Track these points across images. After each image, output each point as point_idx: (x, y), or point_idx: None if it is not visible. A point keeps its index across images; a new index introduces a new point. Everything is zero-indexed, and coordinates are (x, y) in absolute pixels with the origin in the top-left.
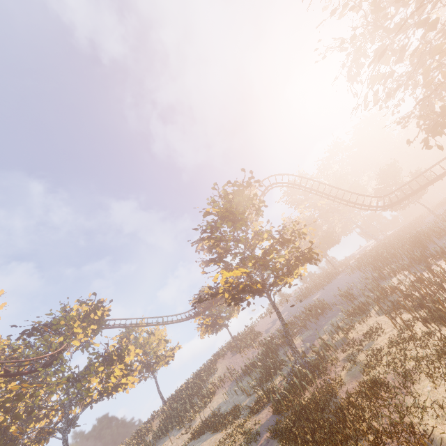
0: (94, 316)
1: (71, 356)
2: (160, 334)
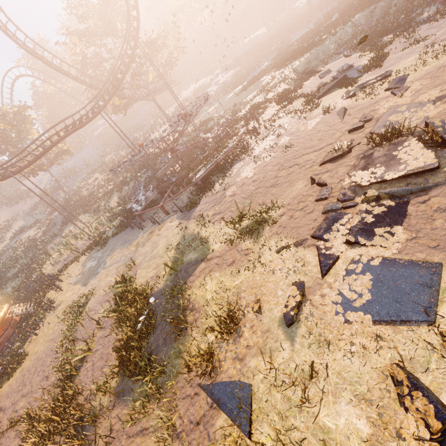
0: None
1: None
2: None
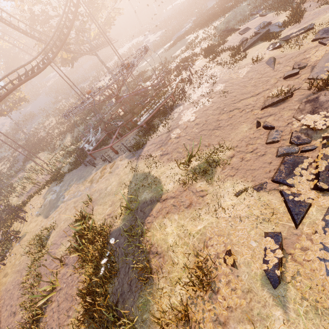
0: None
1: None
2: None
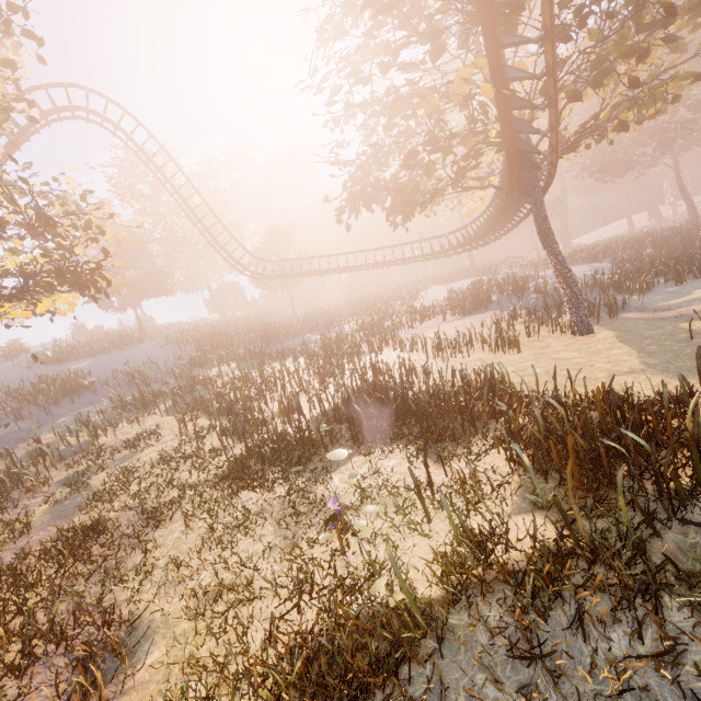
0: None
1: None
2: None
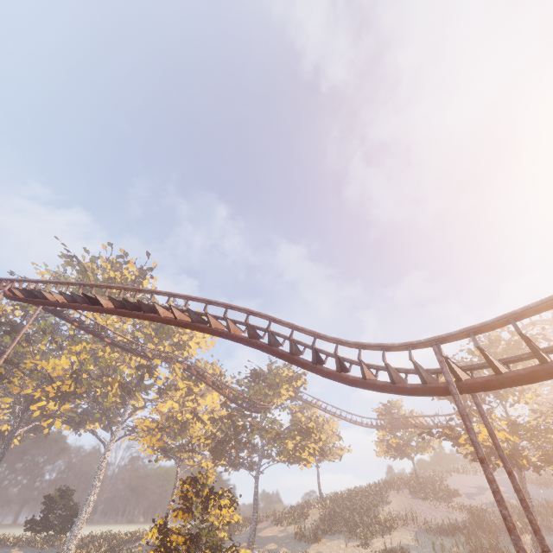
0: (295, 383)
1: (269, 409)
2: (333, 426)
